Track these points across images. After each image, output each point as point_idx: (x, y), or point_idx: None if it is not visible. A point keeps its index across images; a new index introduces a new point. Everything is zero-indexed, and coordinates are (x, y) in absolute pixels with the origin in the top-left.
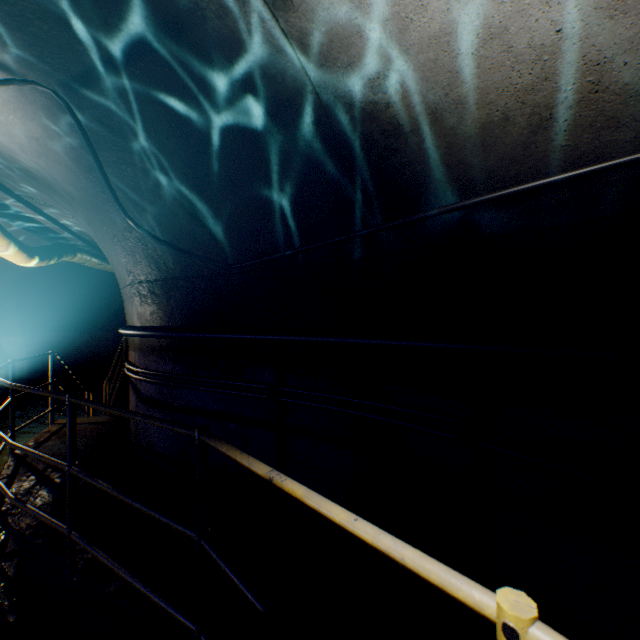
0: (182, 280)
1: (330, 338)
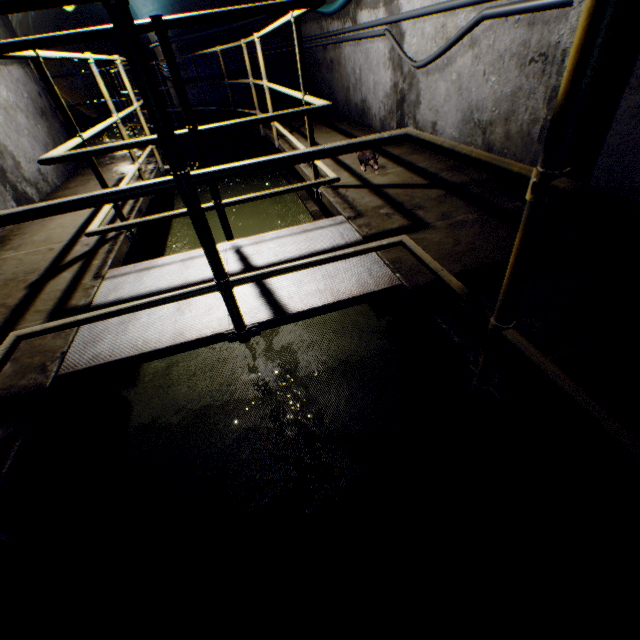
0: (170, 7)
1: (228, 27)
